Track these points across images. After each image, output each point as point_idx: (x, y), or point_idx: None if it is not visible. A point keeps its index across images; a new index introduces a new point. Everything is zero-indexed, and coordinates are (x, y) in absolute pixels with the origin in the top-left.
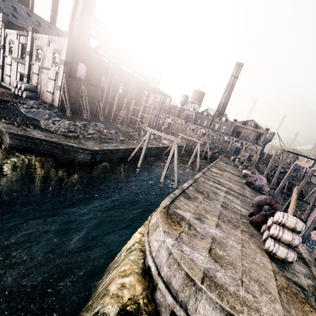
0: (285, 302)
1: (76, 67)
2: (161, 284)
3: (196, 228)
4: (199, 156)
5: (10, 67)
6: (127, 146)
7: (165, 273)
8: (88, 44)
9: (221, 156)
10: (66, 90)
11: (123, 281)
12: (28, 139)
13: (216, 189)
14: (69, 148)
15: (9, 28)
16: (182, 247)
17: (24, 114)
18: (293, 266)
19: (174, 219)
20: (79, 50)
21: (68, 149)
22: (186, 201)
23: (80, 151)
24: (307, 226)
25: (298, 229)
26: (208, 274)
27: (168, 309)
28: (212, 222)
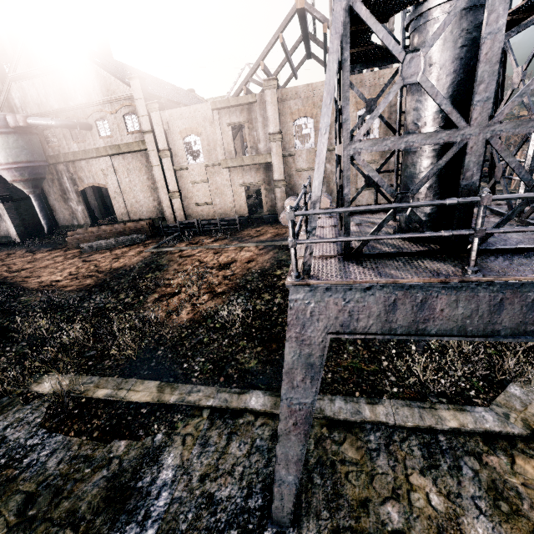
0: None
1: None
2: None
3: None
4: None
5: (205, 185)
6: None
7: None
8: None
9: None
10: None
11: None
12: None
13: None
14: None
15: (162, 106)
16: None
17: None
18: None
19: None
20: None
21: None
22: None
23: None
24: None
25: None
26: None
27: None
28: None
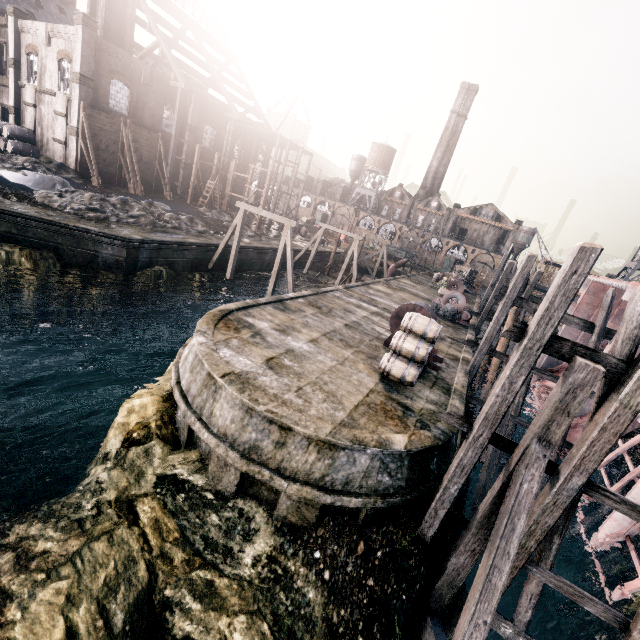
0: (359, 413)
1: (106, 90)
2: (177, 393)
3: (266, 338)
4: (369, 271)
5: None
6: (206, 240)
7: (185, 381)
8: (131, 41)
9: (416, 273)
10: (89, 135)
11: (132, 404)
12: (5, 216)
13: (354, 308)
14: (83, 234)
15: None
16: (221, 349)
17: (3, 179)
18: (417, 392)
19: (231, 325)
20: (110, 52)
21: (82, 237)
22: (276, 312)
23: (105, 241)
24: (479, 348)
25: (430, 334)
26: (244, 375)
27: (186, 427)
28: (305, 337)
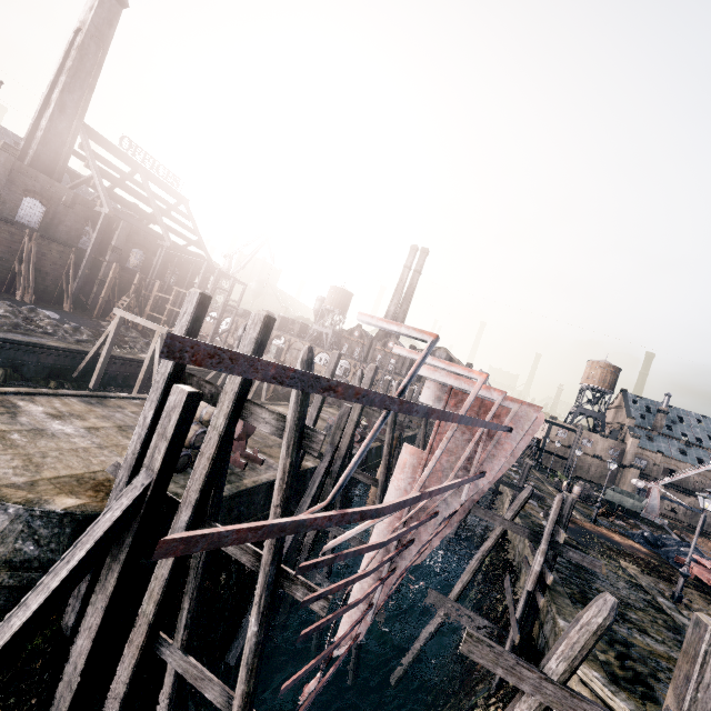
0: (51, 482)
1: (16, 204)
2: None
3: (20, 417)
4: None
5: None
6: (78, 347)
7: None
8: (63, 171)
9: None
10: None
11: None
12: None
13: None
14: None
15: None
16: None
17: None
18: (181, 479)
19: None
20: (29, 175)
21: None
22: (77, 403)
23: None
24: None
25: (206, 417)
26: None
27: None
28: (85, 424)
